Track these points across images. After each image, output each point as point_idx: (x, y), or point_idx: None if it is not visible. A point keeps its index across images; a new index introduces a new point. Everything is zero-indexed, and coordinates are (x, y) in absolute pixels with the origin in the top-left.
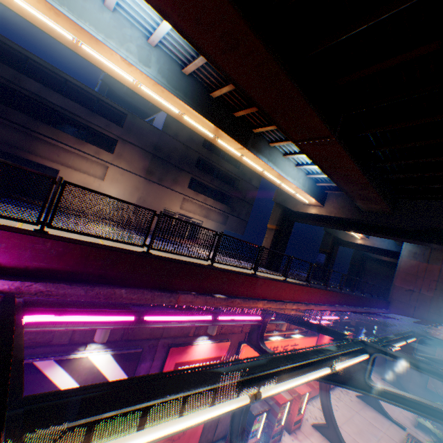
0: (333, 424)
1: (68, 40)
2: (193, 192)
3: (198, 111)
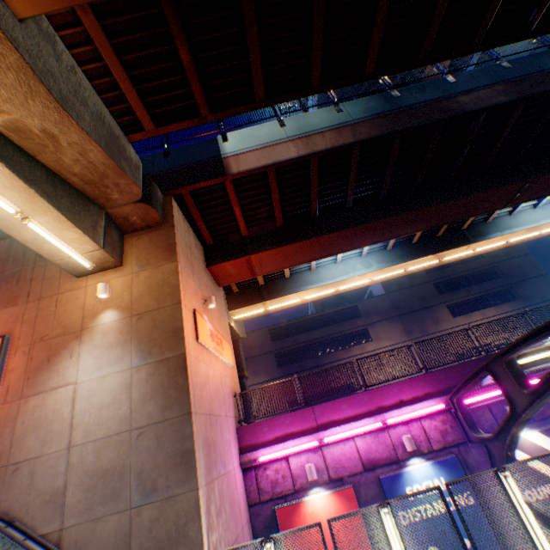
0: None
1: (331, 292)
2: (461, 316)
3: (414, 258)
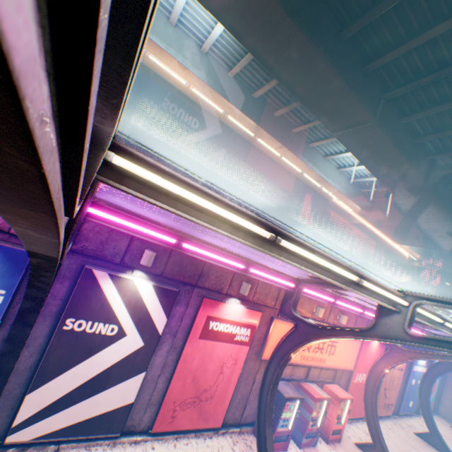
0: (381, 443)
1: None
2: None
3: (240, 109)
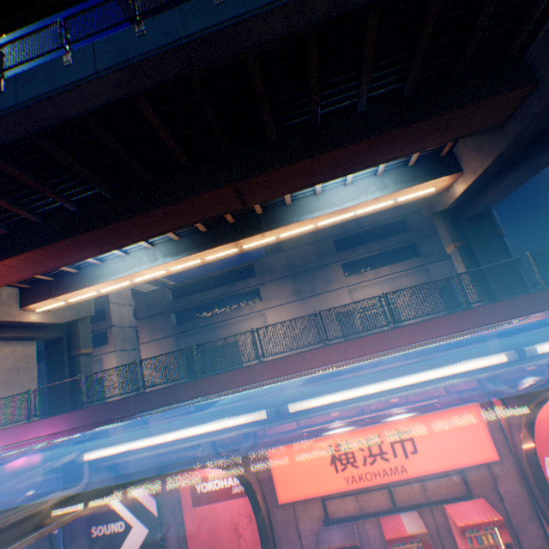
0: None
1: (134, 283)
2: (354, 276)
3: (201, 250)
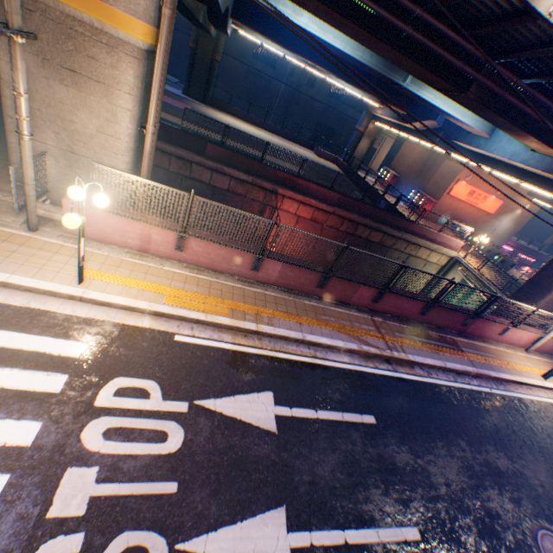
0: None
1: None
2: None
3: None
